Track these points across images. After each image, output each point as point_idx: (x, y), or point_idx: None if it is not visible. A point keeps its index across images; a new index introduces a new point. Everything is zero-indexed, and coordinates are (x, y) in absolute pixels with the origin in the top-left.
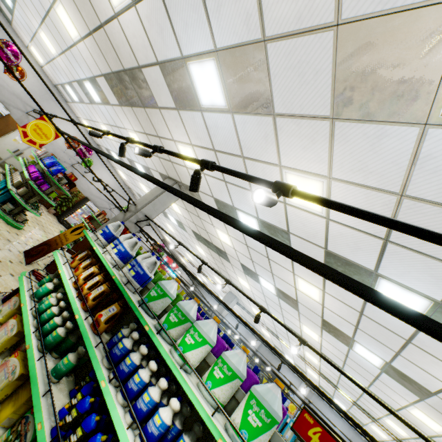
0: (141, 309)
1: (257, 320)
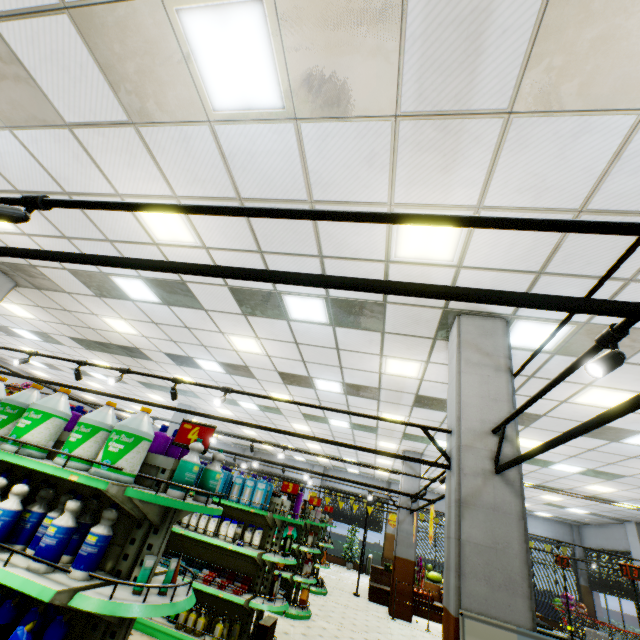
0: None
1: (175, 395)
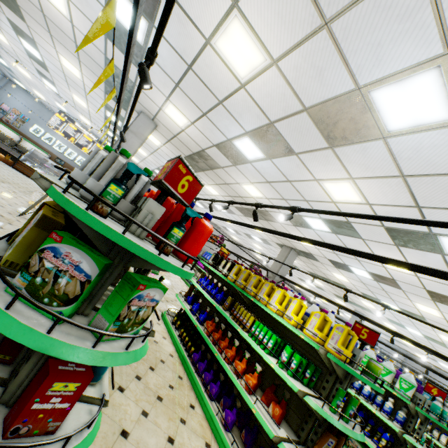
0: None
1: (392, 341)
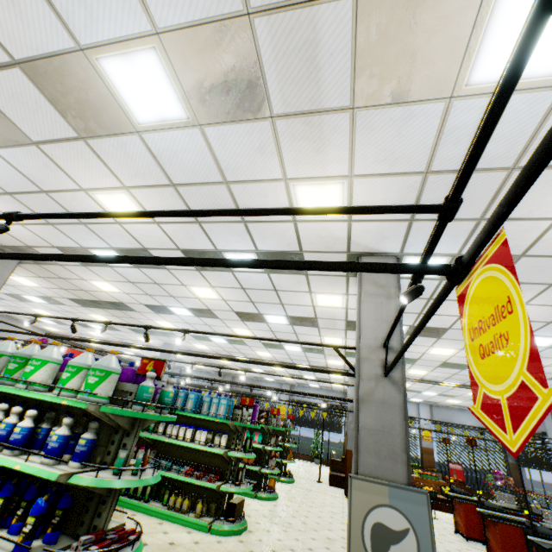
0: None
1: (147, 338)
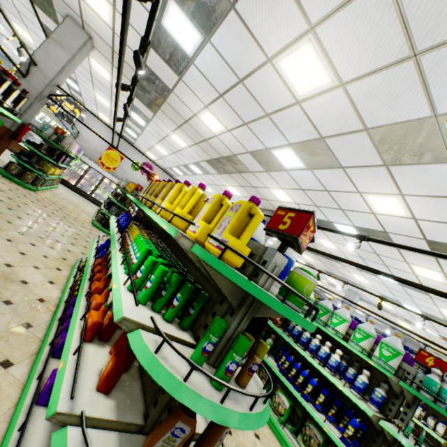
0: None
1: (380, 307)
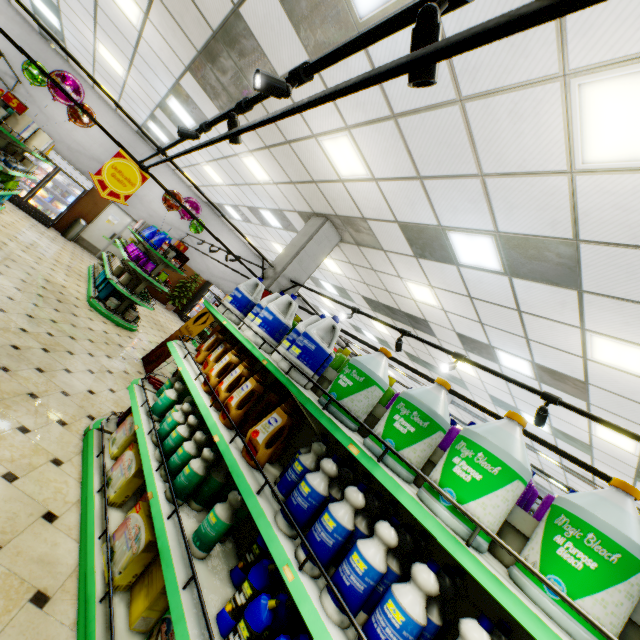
0: (329, 414)
1: (543, 420)
